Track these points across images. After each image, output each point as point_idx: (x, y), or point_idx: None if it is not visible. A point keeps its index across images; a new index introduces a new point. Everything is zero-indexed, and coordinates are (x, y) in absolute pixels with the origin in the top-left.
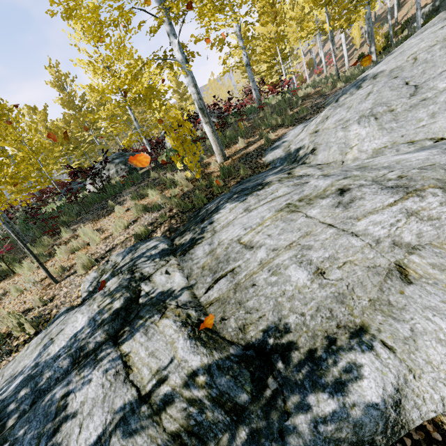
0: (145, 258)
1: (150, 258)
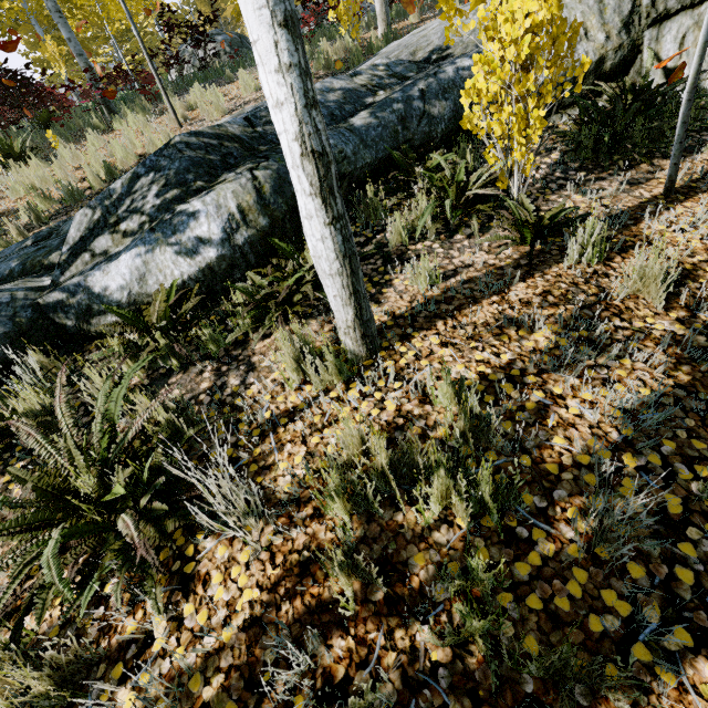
0: None
1: None
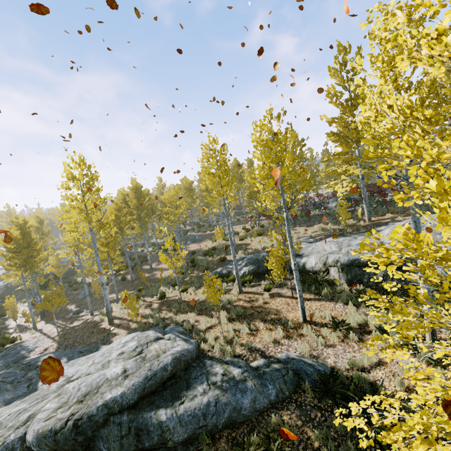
0: (305, 242)
1: (306, 242)
